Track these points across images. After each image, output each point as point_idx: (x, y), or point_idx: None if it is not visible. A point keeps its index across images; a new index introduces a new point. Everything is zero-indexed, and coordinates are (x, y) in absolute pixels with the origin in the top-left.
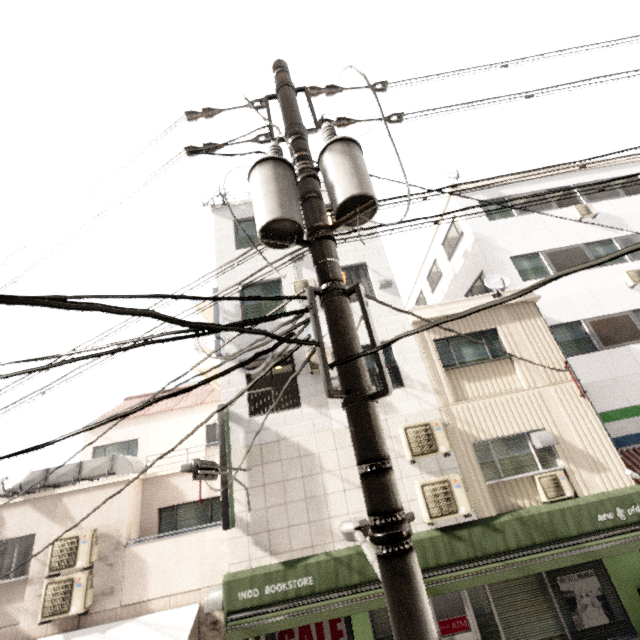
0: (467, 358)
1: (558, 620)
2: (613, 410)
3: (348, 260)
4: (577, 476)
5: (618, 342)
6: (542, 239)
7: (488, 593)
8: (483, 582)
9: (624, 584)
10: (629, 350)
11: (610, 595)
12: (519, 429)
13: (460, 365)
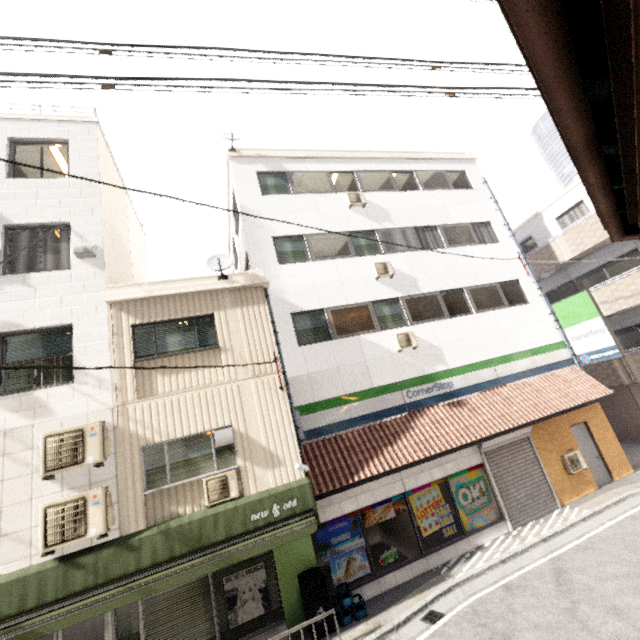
0: (171, 347)
1: (213, 622)
2: (328, 399)
3: (44, 216)
4: (250, 474)
5: (351, 332)
6: (311, 222)
7: (140, 610)
8: (89, 616)
9: (287, 572)
10: (359, 340)
11: (274, 585)
12: (204, 427)
13: (155, 356)
